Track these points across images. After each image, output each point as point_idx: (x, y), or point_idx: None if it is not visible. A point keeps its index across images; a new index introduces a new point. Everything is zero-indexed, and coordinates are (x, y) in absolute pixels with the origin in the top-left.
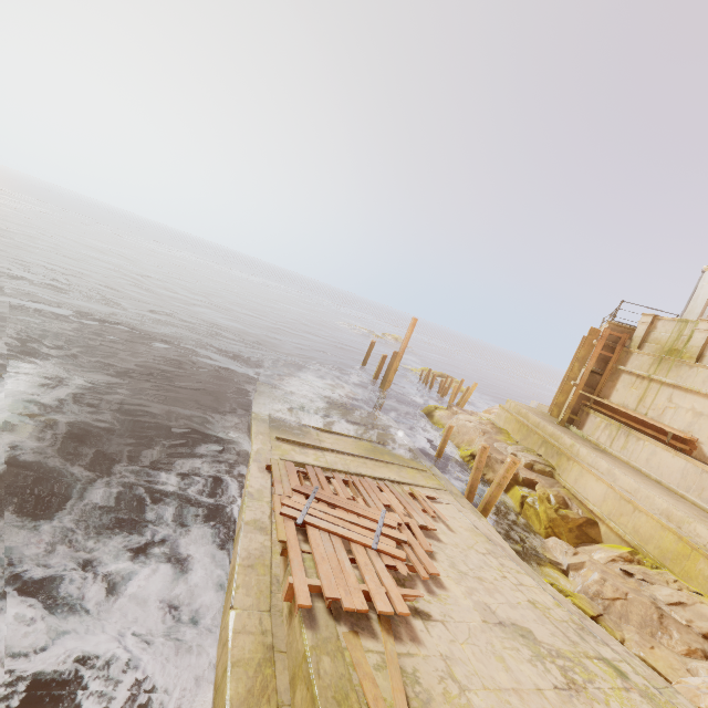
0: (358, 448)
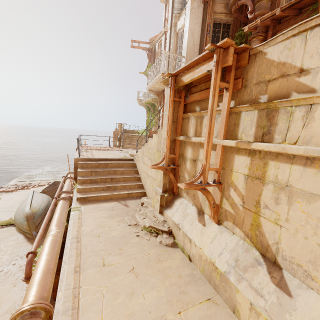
0: (47, 179)
